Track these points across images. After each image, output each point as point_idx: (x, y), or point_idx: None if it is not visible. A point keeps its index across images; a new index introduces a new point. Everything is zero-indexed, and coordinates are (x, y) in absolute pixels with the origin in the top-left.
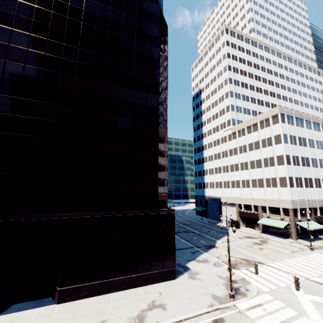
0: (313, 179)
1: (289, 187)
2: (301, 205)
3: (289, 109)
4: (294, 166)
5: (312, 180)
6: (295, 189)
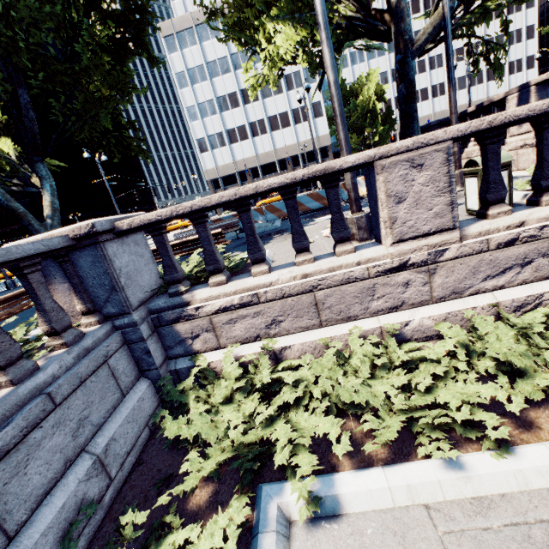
0: (247, 126)
1: (199, 154)
2: (224, 172)
3: (182, 16)
4: (207, 119)
5: (245, 129)
6: (211, 154)
